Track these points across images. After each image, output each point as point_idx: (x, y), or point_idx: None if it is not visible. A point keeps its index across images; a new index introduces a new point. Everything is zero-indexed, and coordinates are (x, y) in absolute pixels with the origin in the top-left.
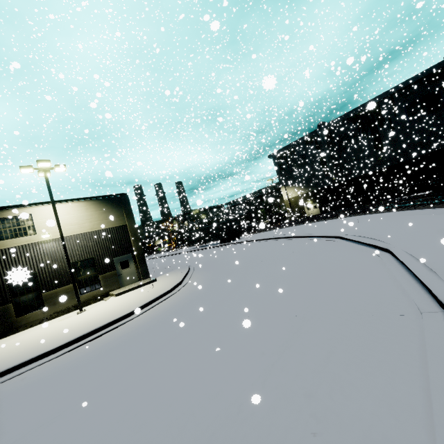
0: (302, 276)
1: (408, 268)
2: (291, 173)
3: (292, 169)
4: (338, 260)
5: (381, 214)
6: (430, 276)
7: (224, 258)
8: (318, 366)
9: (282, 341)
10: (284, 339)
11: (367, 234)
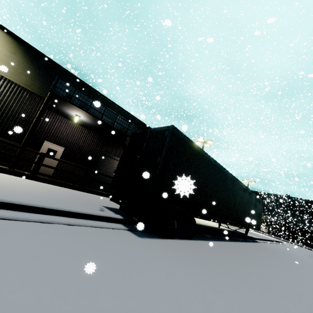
0: None
1: None
2: None
3: None
4: None
5: None
6: None
7: None
8: None
9: None
10: None
11: None
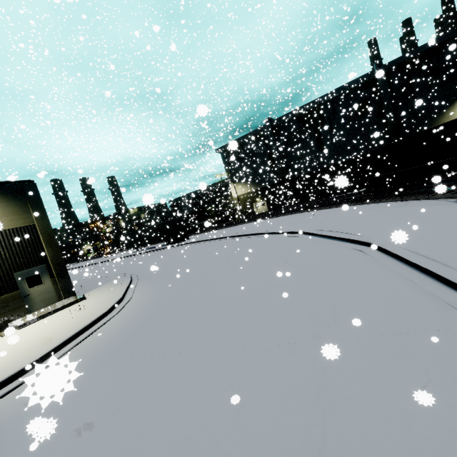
0: (285, 280)
1: (408, 264)
2: (239, 169)
3: (240, 165)
4: (317, 258)
5: (332, 210)
6: (454, 272)
7: (175, 262)
8: (406, 451)
9: (311, 395)
10: (311, 390)
11: (334, 229)
